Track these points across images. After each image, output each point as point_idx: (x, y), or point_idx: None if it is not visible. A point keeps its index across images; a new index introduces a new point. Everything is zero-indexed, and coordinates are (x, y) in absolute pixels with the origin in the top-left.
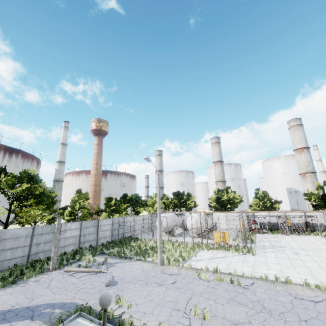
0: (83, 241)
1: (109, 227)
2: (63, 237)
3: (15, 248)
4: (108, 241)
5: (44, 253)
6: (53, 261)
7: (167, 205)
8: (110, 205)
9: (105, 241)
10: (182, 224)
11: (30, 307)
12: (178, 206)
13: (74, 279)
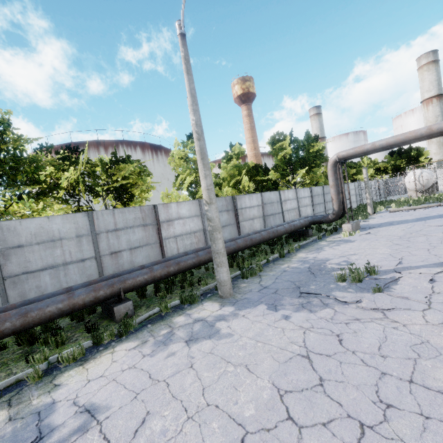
0: None
1: (353, 192)
2: None
3: (319, 204)
4: (361, 205)
5: (330, 211)
6: (371, 207)
7: (382, 169)
8: None
9: (354, 206)
10: (436, 181)
11: (441, 215)
12: (400, 168)
13: (421, 211)
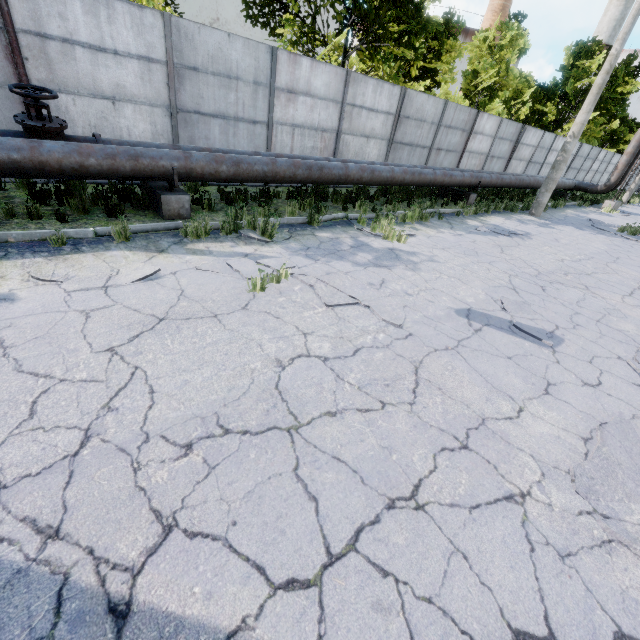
0: (592, 180)
1: (611, 169)
2: (590, 169)
3: (574, 169)
4: None
5: None
6: (630, 195)
7: None
8: (613, 131)
9: None
10: None
11: None
12: None
13: None
